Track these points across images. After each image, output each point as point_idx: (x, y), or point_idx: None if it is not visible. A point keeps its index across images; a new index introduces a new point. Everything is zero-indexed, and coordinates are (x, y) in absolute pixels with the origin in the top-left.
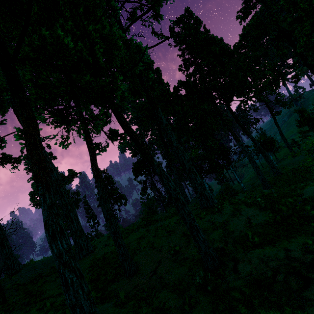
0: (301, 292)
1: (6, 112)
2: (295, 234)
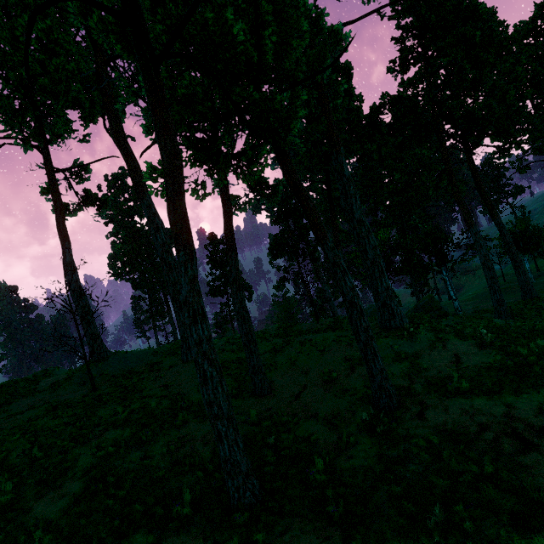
0: (515, 457)
1: (94, 123)
2: (531, 389)
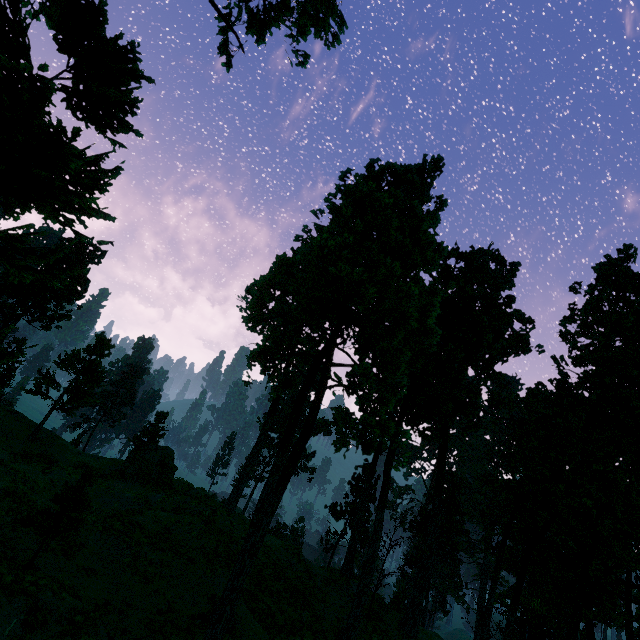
0: None
1: None
2: None
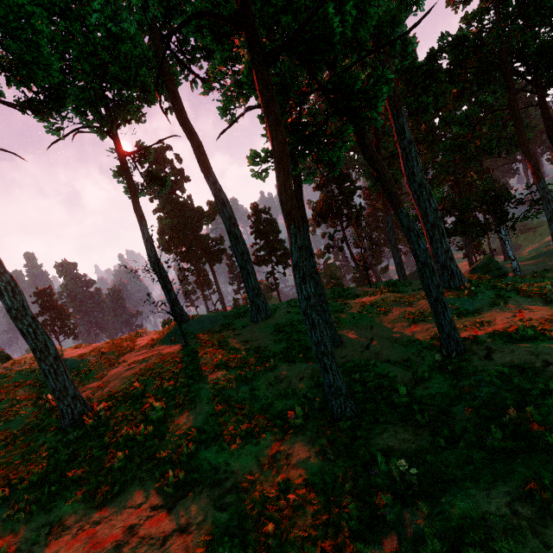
0: None
1: (153, 104)
2: None
